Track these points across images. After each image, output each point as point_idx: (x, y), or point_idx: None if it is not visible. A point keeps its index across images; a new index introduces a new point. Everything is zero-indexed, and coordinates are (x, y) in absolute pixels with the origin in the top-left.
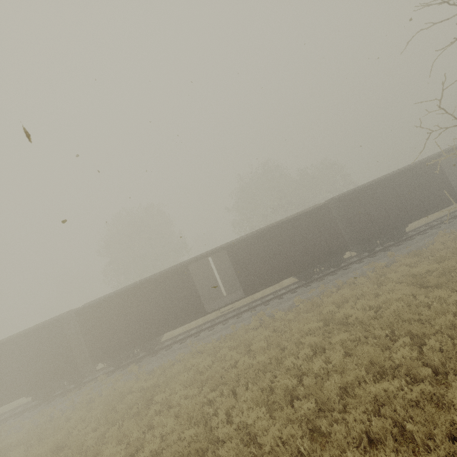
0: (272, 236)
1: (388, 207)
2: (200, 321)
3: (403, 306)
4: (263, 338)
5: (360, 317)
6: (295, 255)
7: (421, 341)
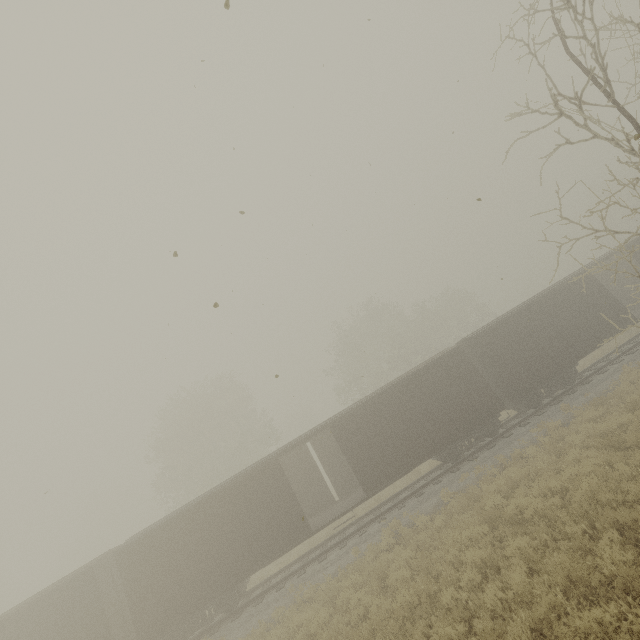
0: (392, 401)
1: (542, 341)
2: (304, 549)
3: (597, 483)
4: (403, 564)
5: (541, 508)
6: (430, 424)
7: (636, 535)
